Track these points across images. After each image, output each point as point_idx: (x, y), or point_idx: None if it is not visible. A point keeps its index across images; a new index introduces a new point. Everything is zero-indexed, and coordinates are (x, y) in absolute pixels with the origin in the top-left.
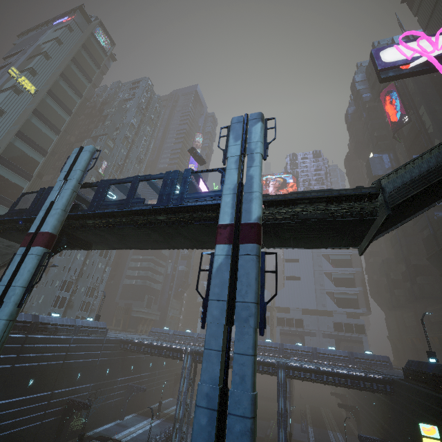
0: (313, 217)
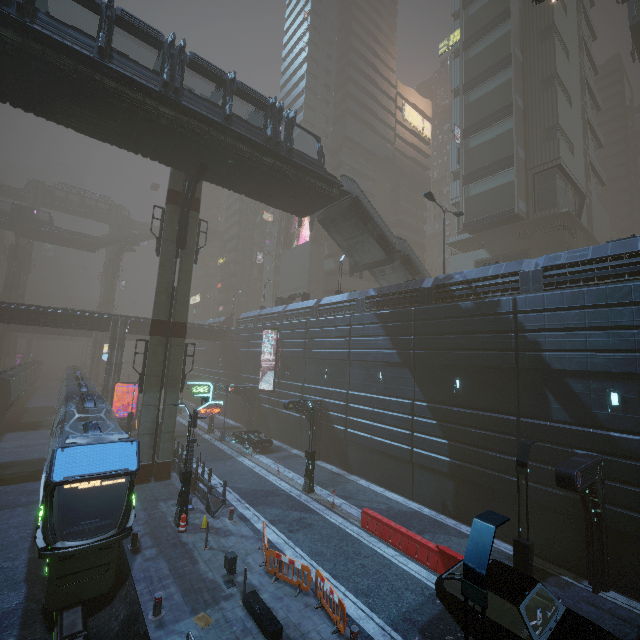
0: None
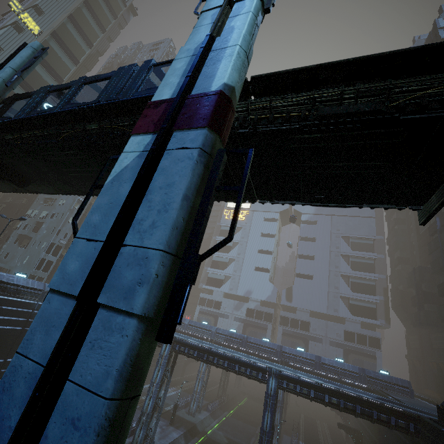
0: (349, 111)
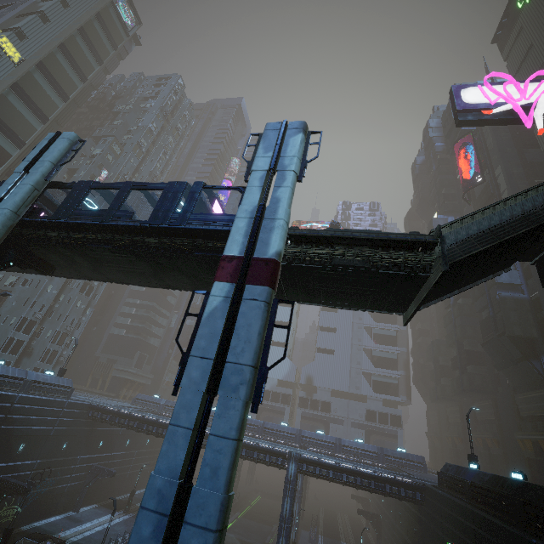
0: (350, 264)
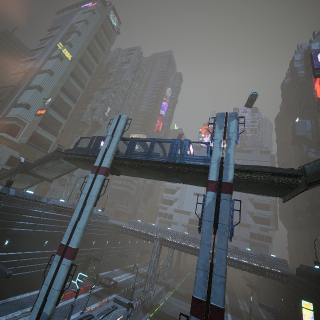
0: (261, 182)
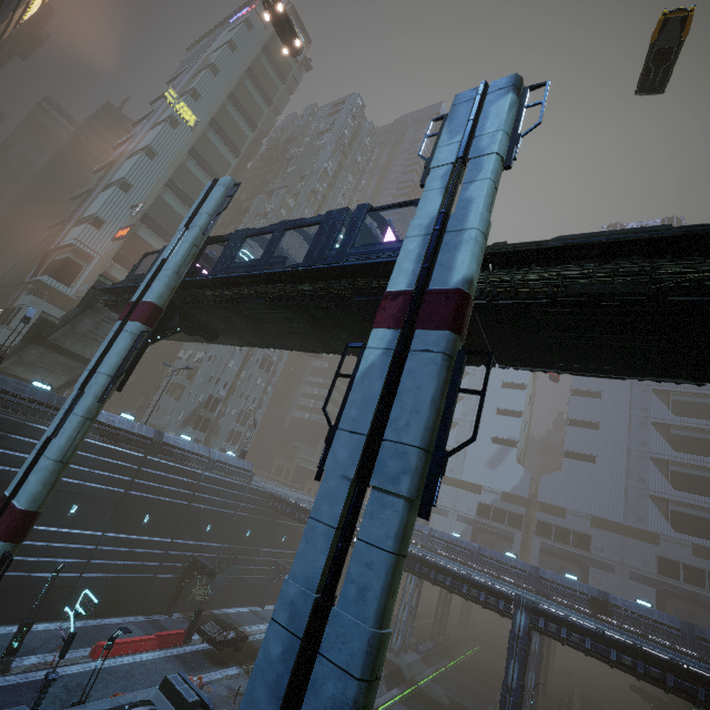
0: (603, 291)
